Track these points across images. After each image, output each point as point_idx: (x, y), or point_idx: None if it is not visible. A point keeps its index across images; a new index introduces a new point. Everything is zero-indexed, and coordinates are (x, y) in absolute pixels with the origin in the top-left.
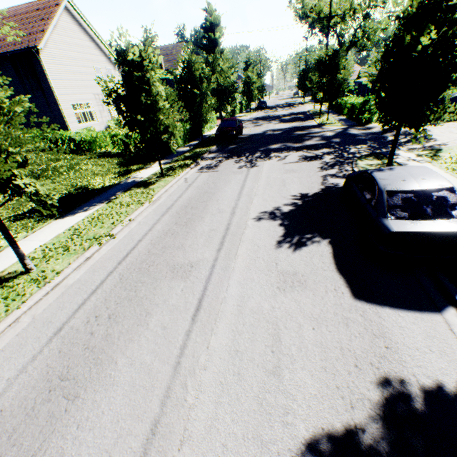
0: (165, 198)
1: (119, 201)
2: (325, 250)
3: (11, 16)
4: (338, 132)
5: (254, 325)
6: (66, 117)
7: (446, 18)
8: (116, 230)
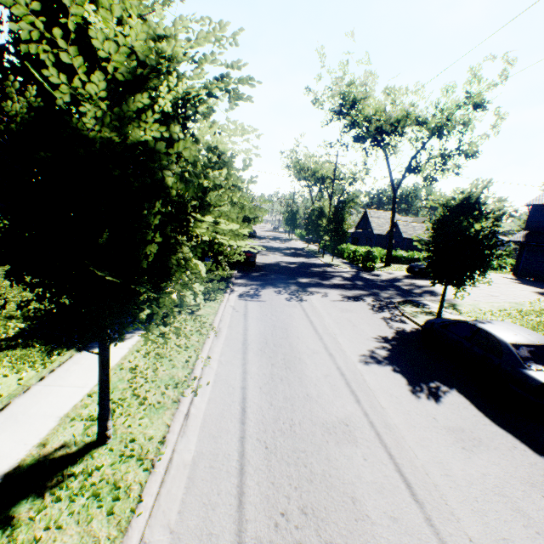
0: (227, 330)
1: (166, 328)
2: (463, 401)
3: None
4: (354, 274)
5: (487, 499)
6: None
7: (483, 215)
8: (199, 372)
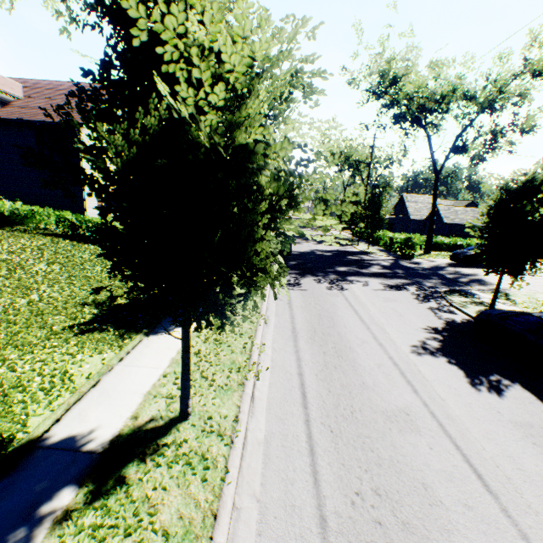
0: (275, 318)
1: None
2: (528, 396)
3: (46, 87)
4: (392, 263)
5: None
6: (86, 200)
7: None
8: (256, 358)
